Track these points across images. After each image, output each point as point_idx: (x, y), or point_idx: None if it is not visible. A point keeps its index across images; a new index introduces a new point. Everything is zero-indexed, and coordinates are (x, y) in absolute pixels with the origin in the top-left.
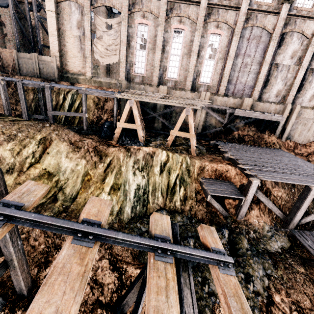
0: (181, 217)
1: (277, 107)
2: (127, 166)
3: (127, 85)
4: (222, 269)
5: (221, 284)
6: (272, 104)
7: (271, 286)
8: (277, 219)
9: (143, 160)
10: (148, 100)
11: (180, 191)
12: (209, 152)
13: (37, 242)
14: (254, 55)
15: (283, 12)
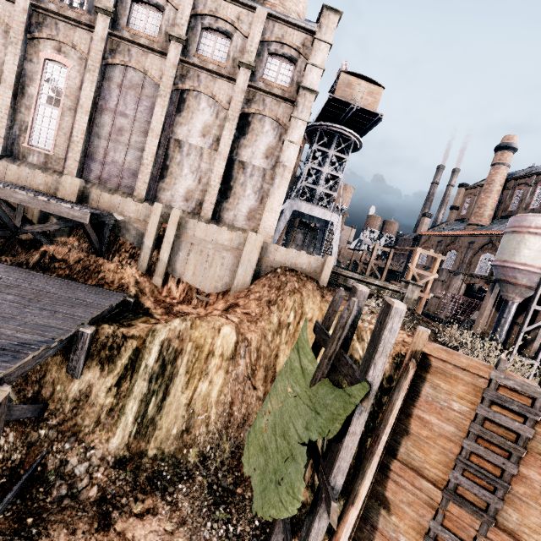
0: None
1: (140, 208)
2: None
3: None
4: None
5: None
6: (129, 200)
7: None
8: None
9: None
10: None
11: None
12: None
13: None
14: (135, 117)
15: (173, 54)
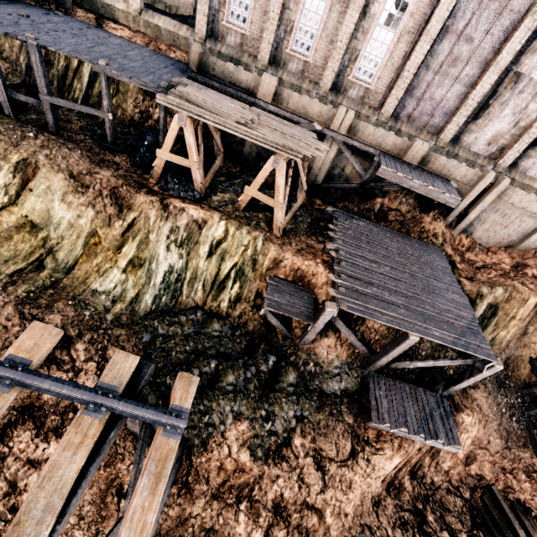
0: (220, 325)
1: (469, 173)
2: (159, 234)
3: (202, 56)
4: (166, 432)
5: (153, 446)
6: (462, 165)
7: (297, 429)
8: (361, 354)
9: (185, 230)
10: (213, 121)
11: (233, 288)
12: (311, 231)
13: (10, 323)
14: (481, 41)
15: None
